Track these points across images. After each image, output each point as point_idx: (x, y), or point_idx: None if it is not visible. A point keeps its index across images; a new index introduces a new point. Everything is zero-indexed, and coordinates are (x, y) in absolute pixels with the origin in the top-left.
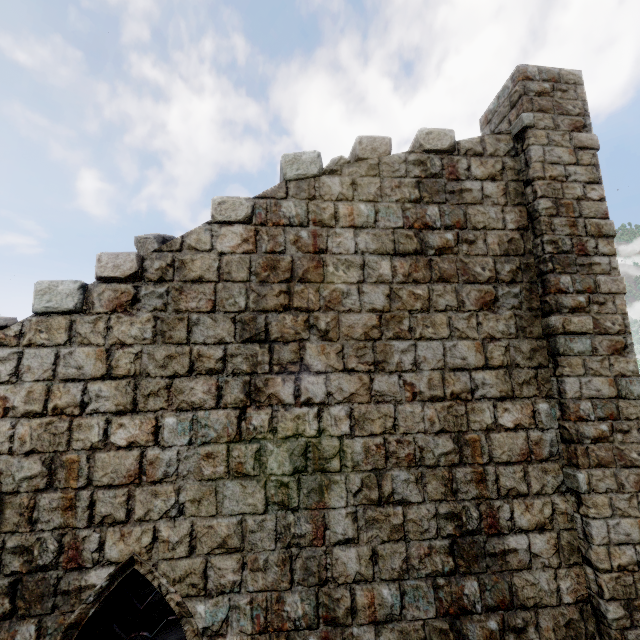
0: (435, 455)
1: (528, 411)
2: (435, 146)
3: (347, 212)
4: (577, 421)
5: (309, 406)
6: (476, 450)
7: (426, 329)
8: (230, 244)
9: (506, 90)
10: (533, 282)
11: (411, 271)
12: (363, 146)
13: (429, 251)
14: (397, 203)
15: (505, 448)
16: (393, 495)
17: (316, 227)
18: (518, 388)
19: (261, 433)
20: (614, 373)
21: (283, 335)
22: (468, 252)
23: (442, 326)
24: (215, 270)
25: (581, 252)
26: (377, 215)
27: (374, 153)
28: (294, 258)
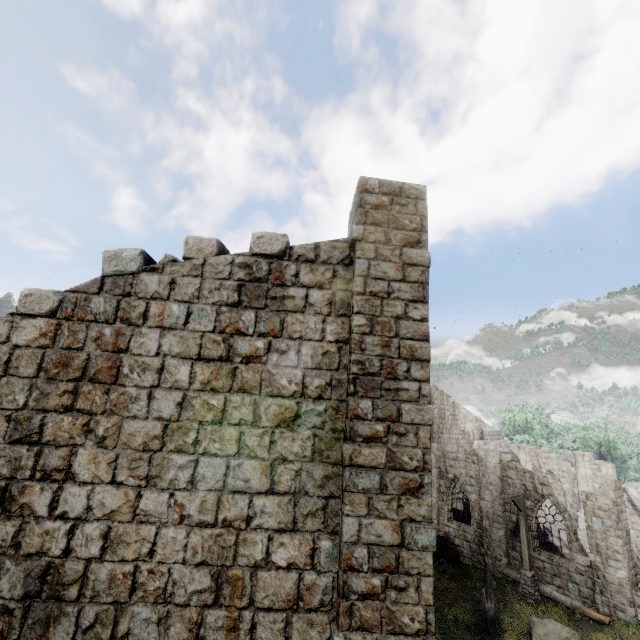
0: (188, 592)
1: (307, 548)
2: (264, 250)
3: (158, 312)
4: (347, 571)
5: (63, 521)
6: (236, 590)
7: (212, 444)
8: (26, 337)
9: (355, 197)
10: (342, 400)
11: (211, 379)
12: (189, 246)
13: (235, 358)
14: (213, 306)
15: (270, 591)
16: (128, 636)
17: (121, 325)
18: (301, 520)
19: (1, 547)
20: (401, 516)
21: (56, 438)
22: (277, 362)
23: (231, 442)
24: (3, 364)
25: (389, 375)
26: (189, 317)
27: (200, 253)
28: (90, 356)
